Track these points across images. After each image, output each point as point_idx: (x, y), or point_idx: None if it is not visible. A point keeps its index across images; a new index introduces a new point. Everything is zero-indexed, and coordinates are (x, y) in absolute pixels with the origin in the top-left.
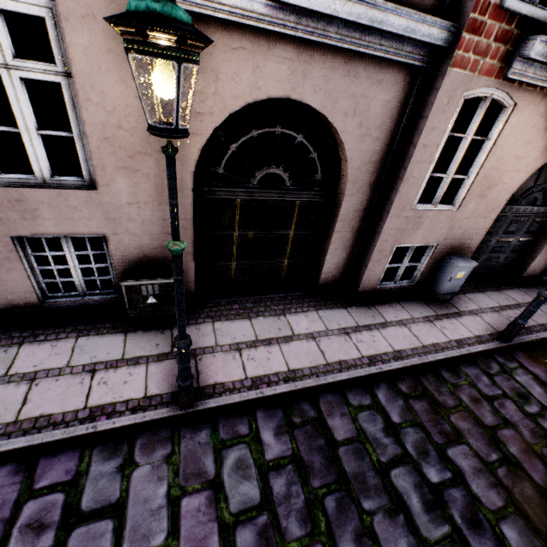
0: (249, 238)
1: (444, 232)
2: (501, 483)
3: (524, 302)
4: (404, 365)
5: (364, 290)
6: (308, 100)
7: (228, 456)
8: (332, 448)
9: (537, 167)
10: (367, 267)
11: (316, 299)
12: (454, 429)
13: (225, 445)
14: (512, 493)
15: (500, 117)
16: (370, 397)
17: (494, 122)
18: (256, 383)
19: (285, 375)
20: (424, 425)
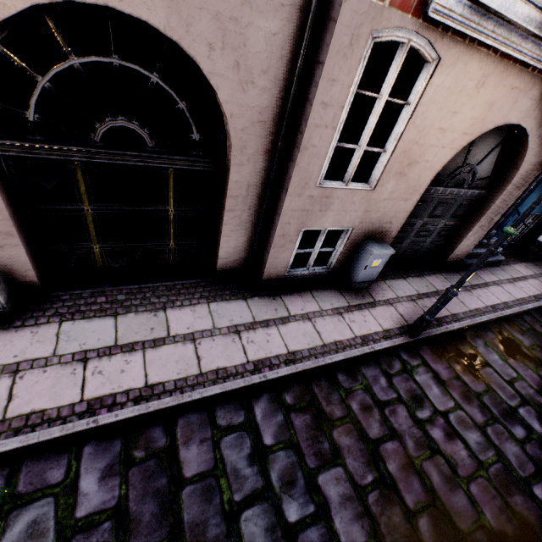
0: (111, 214)
1: (359, 215)
2: (369, 512)
3: (443, 290)
4: (295, 370)
5: (270, 278)
6: (143, 14)
7: (18, 520)
8: (174, 489)
9: (464, 144)
10: (270, 254)
11: (213, 288)
12: (333, 447)
13: (19, 503)
14: (378, 524)
15: (422, 75)
16: (245, 413)
17: (416, 82)
18: (94, 407)
19: (139, 393)
20: (300, 445)
